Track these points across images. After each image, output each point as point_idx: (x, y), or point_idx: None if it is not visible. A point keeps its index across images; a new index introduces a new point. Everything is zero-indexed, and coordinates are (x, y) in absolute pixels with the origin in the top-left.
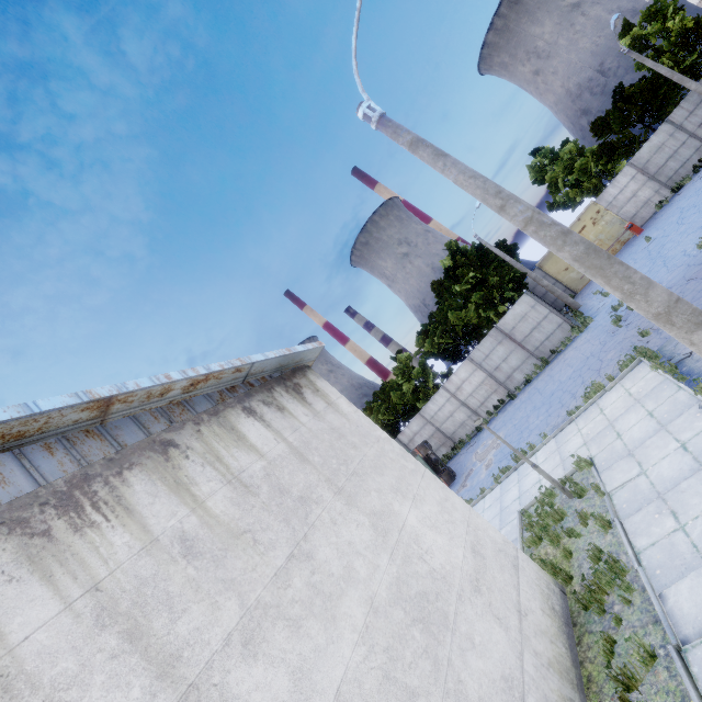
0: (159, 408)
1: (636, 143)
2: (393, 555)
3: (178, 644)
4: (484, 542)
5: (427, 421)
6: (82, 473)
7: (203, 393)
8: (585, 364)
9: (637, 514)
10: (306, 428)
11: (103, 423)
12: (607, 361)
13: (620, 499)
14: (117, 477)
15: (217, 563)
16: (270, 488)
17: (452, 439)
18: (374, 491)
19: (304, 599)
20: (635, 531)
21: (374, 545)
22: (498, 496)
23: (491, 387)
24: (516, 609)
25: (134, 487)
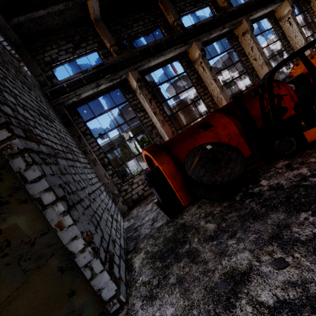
0: None
1: None
2: None
3: None
4: None
5: None
6: None
7: None
8: None
9: None
10: None
11: None
12: None
13: None
14: None
15: None
16: None
17: None
18: None
19: None
20: None
21: None
22: None
23: None
24: None
25: None
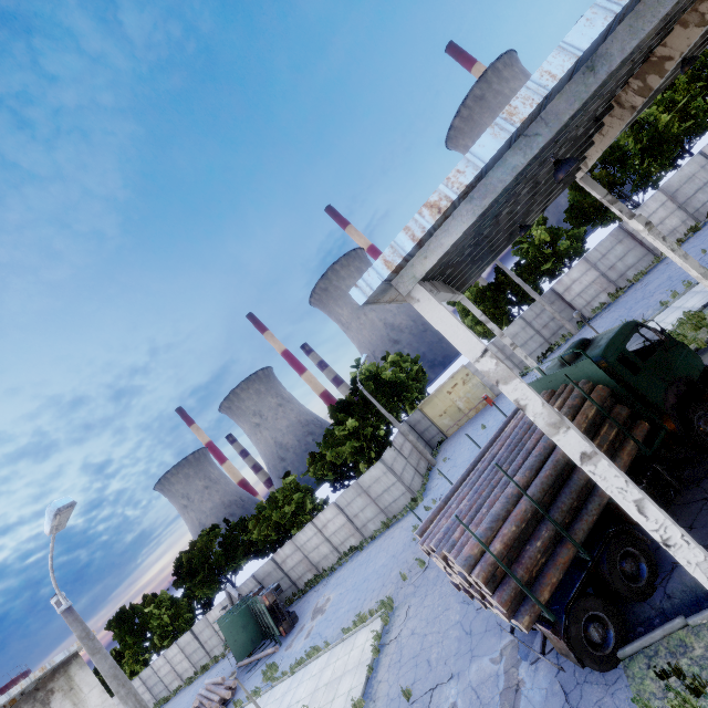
0: None
1: (505, 320)
2: None
3: None
4: None
5: (298, 548)
6: None
7: None
8: (387, 564)
9: None
10: None
11: None
12: (389, 579)
13: None
14: None
15: None
16: None
17: (317, 567)
18: None
19: None
20: None
21: None
22: (285, 691)
23: (350, 531)
24: None
25: None
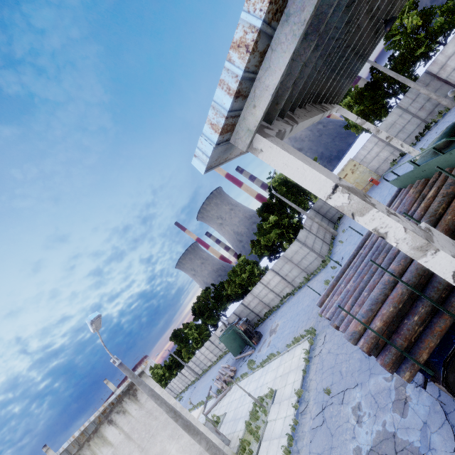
0: (75, 440)
1: (383, 112)
2: None
3: None
4: None
5: (255, 296)
6: None
7: (92, 422)
8: (310, 305)
9: (264, 443)
10: (134, 418)
11: None
12: (312, 315)
13: (267, 428)
14: None
15: None
16: None
17: (268, 306)
18: (159, 442)
19: None
20: (260, 451)
21: None
22: (260, 376)
23: (285, 284)
24: None
25: None
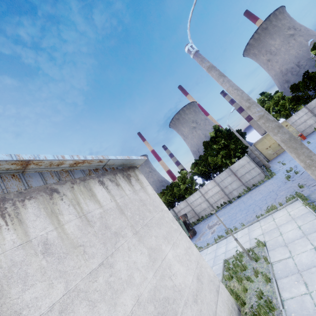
0: (55, 171)
1: (310, 98)
2: (155, 273)
3: (21, 305)
4: (204, 274)
5: (188, 204)
6: (2, 196)
7: (80, 168)
8: (268, 194)
9: (285, 279)
10: (128, 197)
11: (23, 173)
12: (280, 195)
13: (277, 268)
14: (21, 202)
15: (60, 260)
16: (100, 224)
17: (198, 215)
18: (154, 236)
19: (102, 290)
20: (283, 287)
21: (147, 266)
22: (215, 249)
23: (221, 195)
24: (213, 315)
25: (28, 209)
